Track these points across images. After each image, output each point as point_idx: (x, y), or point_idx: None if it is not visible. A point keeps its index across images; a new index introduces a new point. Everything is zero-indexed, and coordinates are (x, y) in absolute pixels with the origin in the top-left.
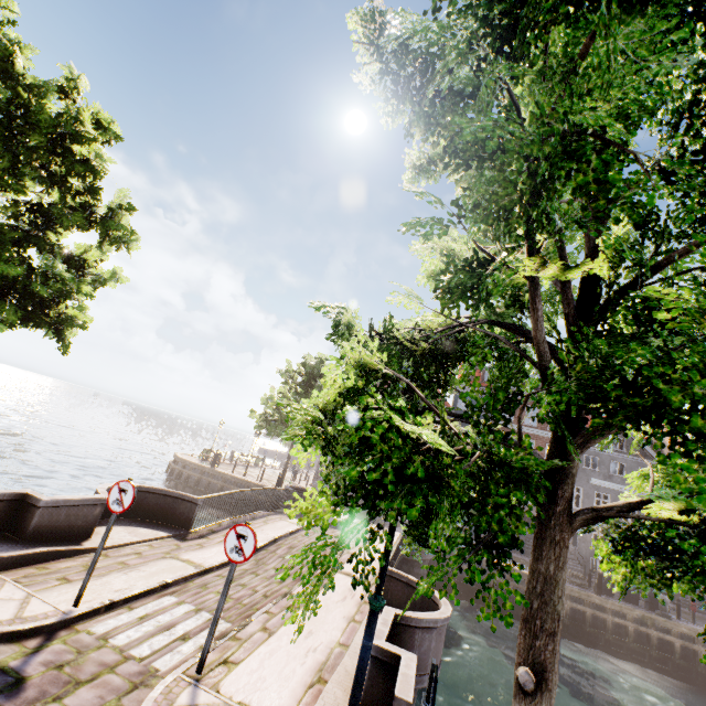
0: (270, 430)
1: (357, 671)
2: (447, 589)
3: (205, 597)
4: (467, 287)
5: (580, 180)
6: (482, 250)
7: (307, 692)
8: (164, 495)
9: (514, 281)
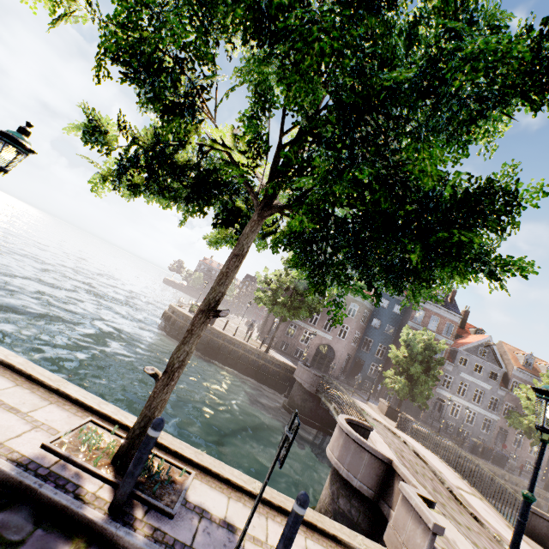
0: (276, 310)
1: None
2: None
3: None
4: None
5: None
6: None
7: None
8: (347, 422)
9: None
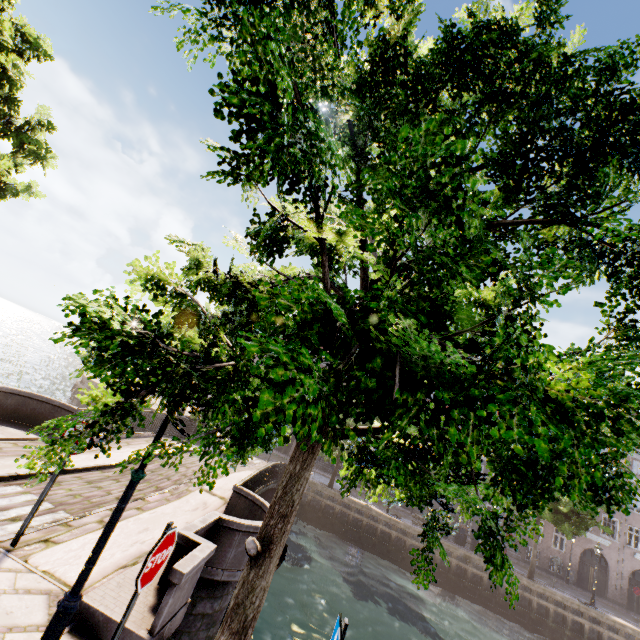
0: None
1: (106, 525)
2: (313, 521)
3: (54, 491)
4: (266, 236)
5: (252, 146)
6: (273, 207)
7: (117, 571)
8: (44, 402)
9: (311, 241)
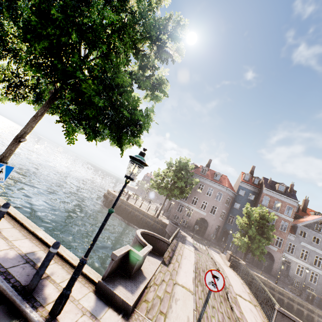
0: (160, 191)
1: None
2: None
3: None
4: None
5: None
6: None
7: None
8: (152, 236)
9: None
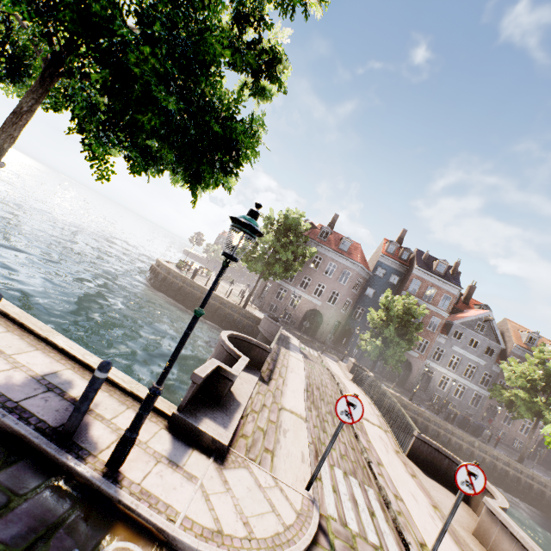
0: (250, 265)
1: None
2: None
3: (333, 456)
4: None
5: None
6: None
7: None
8: (244, 341)
9: None
